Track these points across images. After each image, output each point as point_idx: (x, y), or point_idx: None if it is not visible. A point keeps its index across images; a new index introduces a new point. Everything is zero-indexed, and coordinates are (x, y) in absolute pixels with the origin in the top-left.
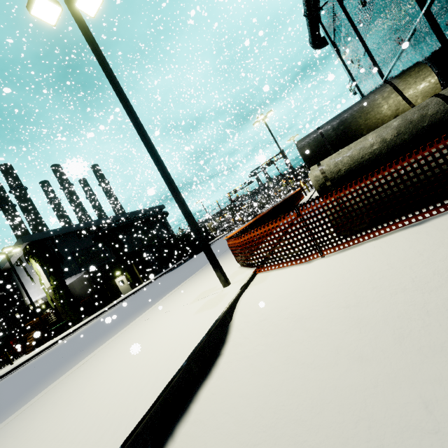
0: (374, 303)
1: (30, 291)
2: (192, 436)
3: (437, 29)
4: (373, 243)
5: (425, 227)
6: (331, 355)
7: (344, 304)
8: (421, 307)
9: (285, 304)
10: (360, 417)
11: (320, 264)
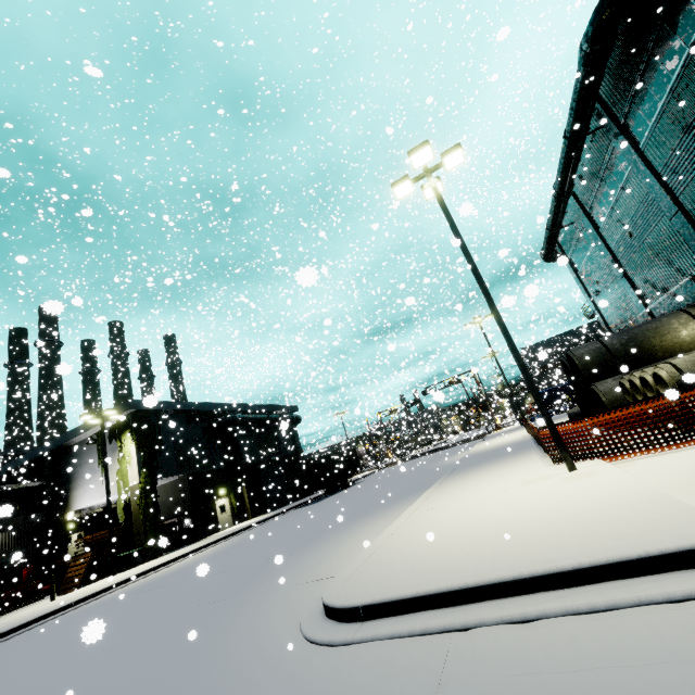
0: None
1: (89, 488)
2: None
3: None
4: None
5: None
6: None
7: None
8: None
9: None
10: None
11: None
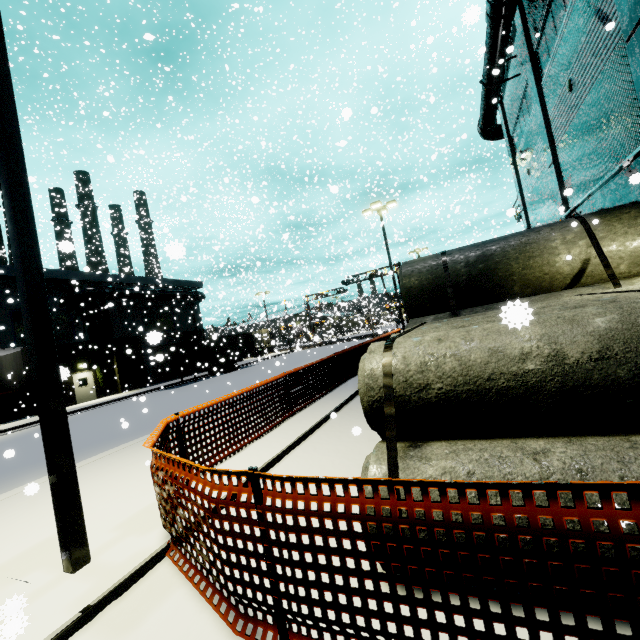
0: None
1: None
2: None
3: None
4: None
5: None
6: None
7: None
8: None
9: None
10: None
11: None
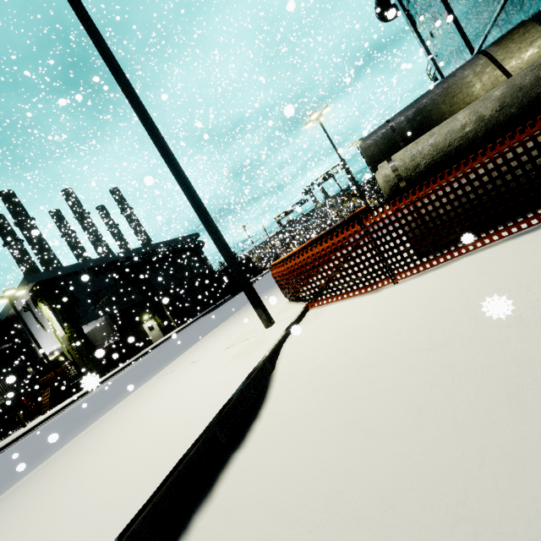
0: (473, 341)
1: (42, 341)
2: (212, 533)
3: None
4: (466, 260)
5: None
6: (410, 418)
7: (427, 343)
8: None
9: (345, 347)
10: (458, 517)
11: (393, 292)
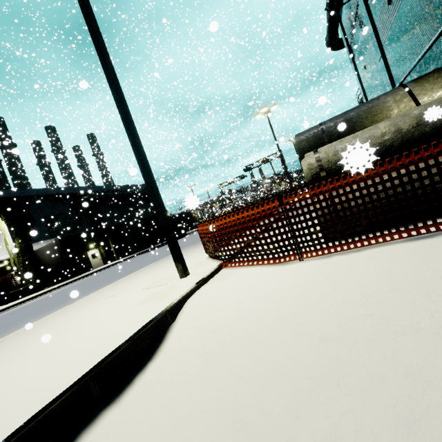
0: (366, 341)
1: None
2: None
3: None
4: (367, 252)
5: (440, 242)
6: (286, 418)
7: (319, 332)
8: None
9: (241, 315)
10: None
11: (297, 268)
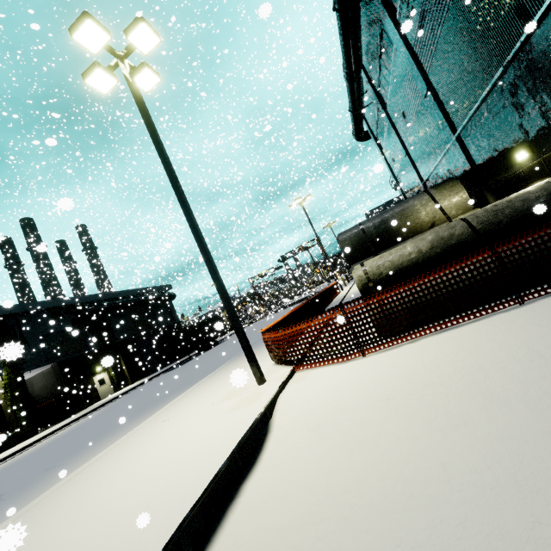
0: (409, 395)
1: None
2: (244, 521)
3: (466, 152)
4: (410, 345)
5: (452, 333)
6: (373, 440)
7: (384, 396)
8: (444, 397)
9: (330, 399)
10: (396, 481)
11: (362, 362)
